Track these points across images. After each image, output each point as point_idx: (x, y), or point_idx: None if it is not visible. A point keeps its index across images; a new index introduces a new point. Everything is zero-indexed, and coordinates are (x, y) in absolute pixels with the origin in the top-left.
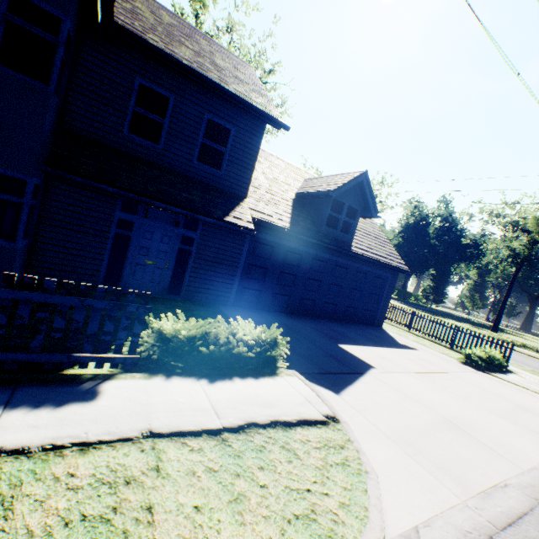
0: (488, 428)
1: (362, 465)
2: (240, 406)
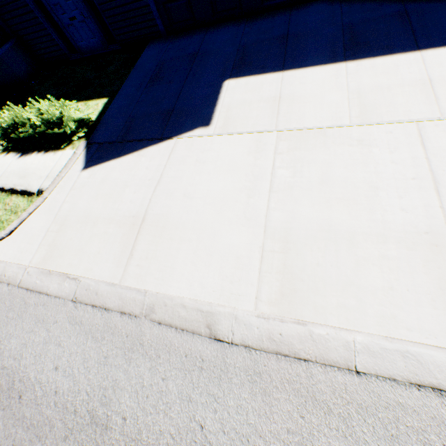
0: (187, 240)
1: (9, 226)
2: (11, 176)
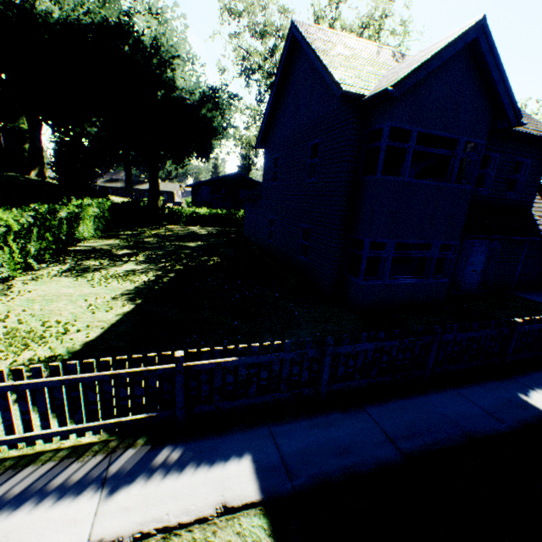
0: None
1: None
2: None
